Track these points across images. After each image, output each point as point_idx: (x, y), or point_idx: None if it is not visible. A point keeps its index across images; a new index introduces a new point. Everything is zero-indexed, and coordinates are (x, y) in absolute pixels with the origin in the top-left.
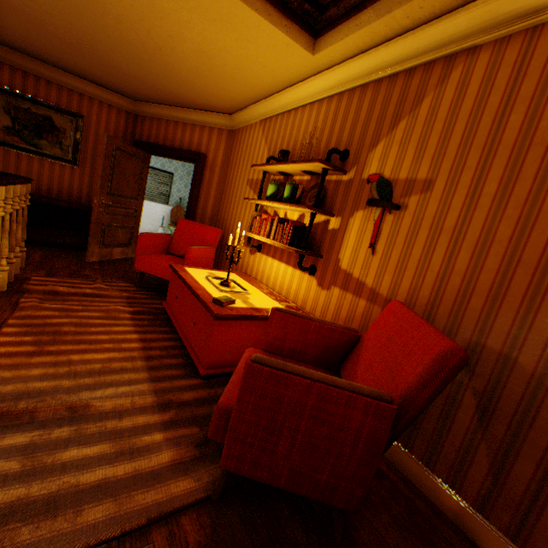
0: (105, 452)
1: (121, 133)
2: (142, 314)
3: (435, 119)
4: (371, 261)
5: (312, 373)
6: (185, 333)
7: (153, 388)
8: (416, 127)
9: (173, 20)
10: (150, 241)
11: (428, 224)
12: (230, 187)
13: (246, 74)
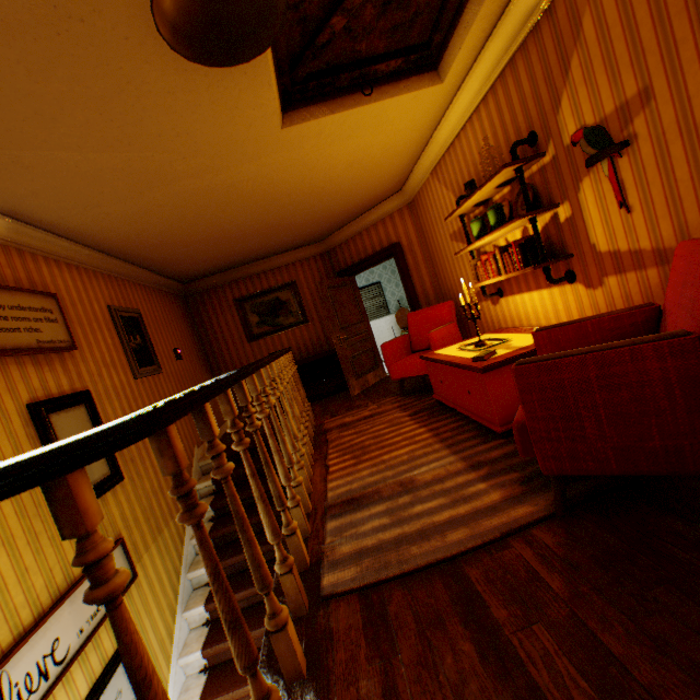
0: (442, 503)
1: (323, 275)
2: (418, 413)
3: (606, 28)
4: (631, 221)
5: (579, 350)
6: (464, 408)
7: (458, 457)
8: (590, 52)
9: (322, 163)
10: (391, 348)
11: (674, 134)
12: (437, 255)
13: (394, 149)
